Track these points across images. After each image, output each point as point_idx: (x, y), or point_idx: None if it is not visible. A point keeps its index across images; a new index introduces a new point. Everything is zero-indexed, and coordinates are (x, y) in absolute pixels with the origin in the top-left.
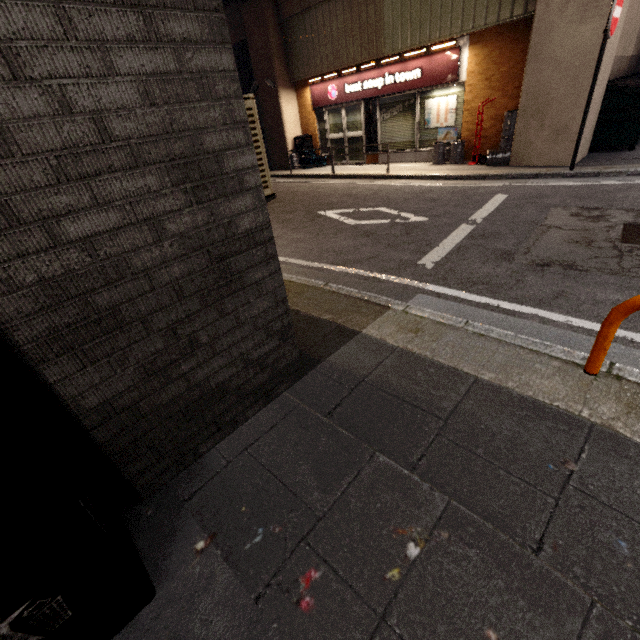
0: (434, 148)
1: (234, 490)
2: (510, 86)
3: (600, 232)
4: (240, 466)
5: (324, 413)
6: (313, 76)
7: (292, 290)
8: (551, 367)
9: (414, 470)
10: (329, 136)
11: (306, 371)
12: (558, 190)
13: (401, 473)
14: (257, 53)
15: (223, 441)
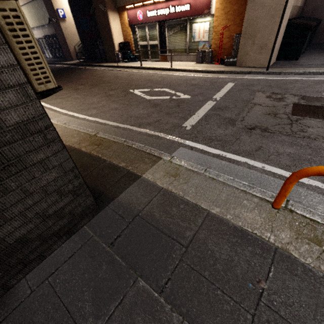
0: (197, 53)
1: (30, 319)
2: (238, 18)
3: (281, 108)
4: (40, 295)
5: (108, 243)
6: (128, 4)
7: (104, 144)
8: (253, 203)
9: (162, 293)
10: (139, 43)
11: (102, 207)
12: (260, 81)
13: (153, 296)
14: None
15: (32, 271)
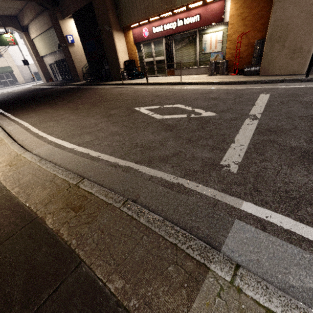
0: (209, 65)
1: None
2: (258, 23)
3: None
4: None
5: None
6: (133, 23)
7: (87, 208)
8: None
9: None
10: (145, 60)
11: None
12: (305, 90)
13: None
14: (98, 9)
15: None
